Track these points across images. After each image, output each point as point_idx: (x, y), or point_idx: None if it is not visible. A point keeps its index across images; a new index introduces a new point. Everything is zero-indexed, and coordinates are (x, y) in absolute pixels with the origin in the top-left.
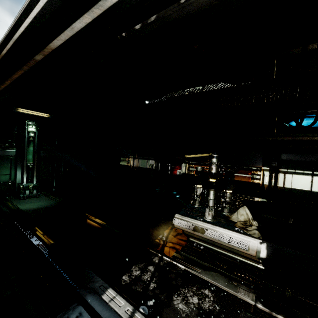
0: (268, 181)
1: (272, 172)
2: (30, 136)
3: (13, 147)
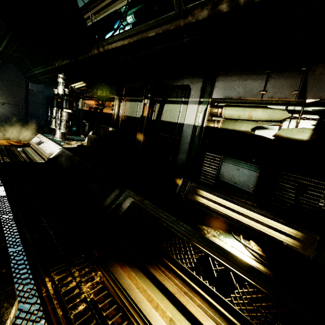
0: (117, 110)
1: (121, 101)
2: None
3: None
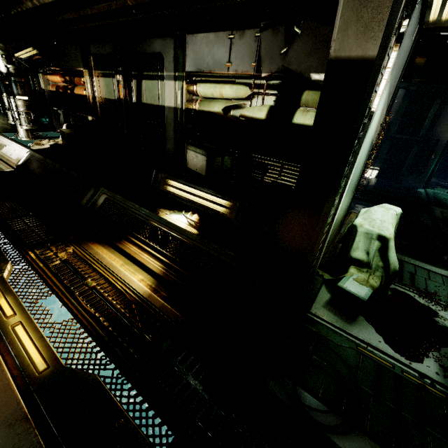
0: (91, 91)
1: (92, 76)
2: None
3: None
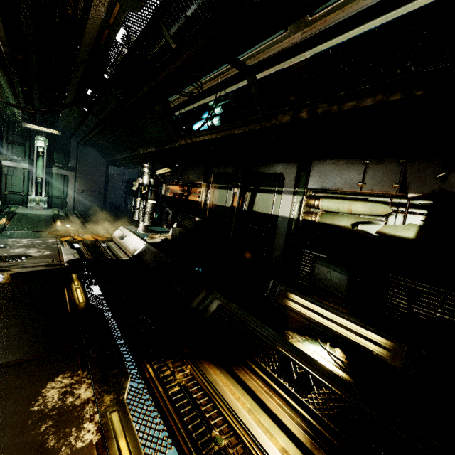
0: (204, 198)
1: (208, 188)
2: (40, 152)
3: (26, 161)
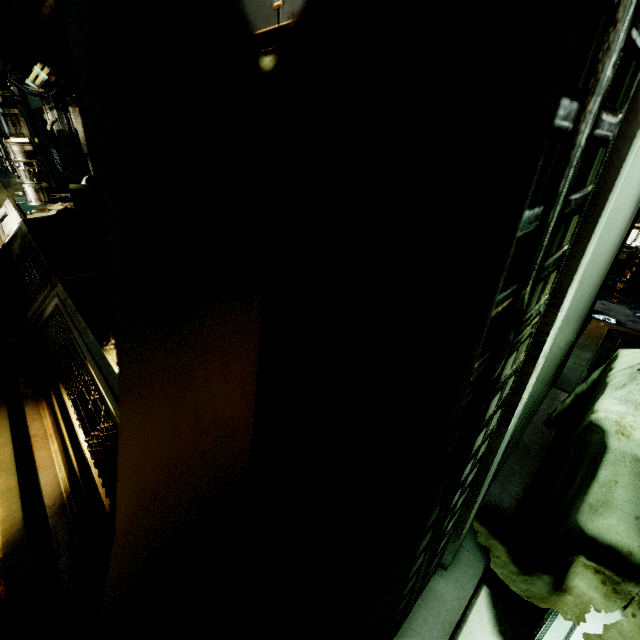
0: None
1: None
2: None
3: None
